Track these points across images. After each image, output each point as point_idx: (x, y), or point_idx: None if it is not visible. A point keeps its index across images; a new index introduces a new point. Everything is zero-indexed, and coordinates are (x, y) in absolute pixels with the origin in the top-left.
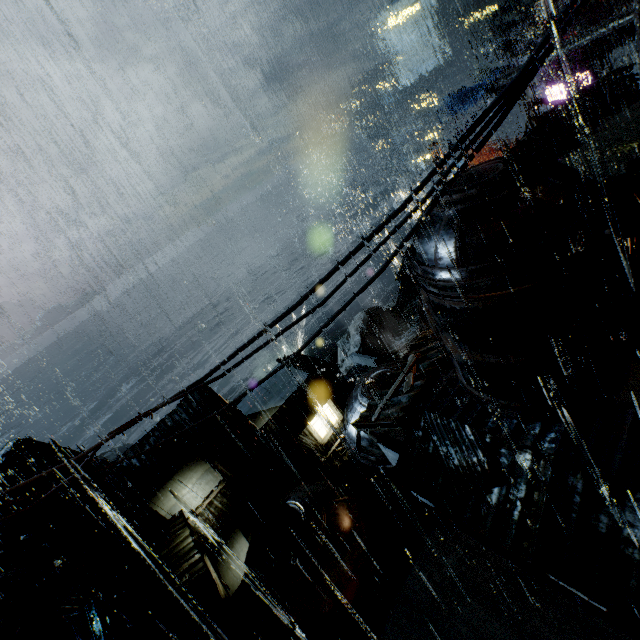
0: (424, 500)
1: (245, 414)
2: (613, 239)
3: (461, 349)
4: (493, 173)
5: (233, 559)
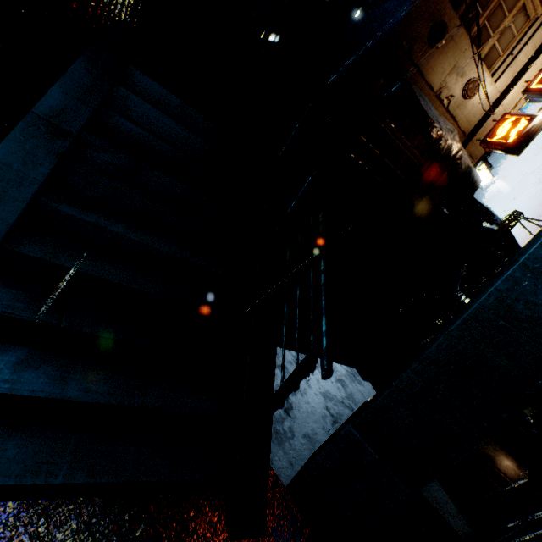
0: None
1: None
2: None
3: None
4: None
5: None
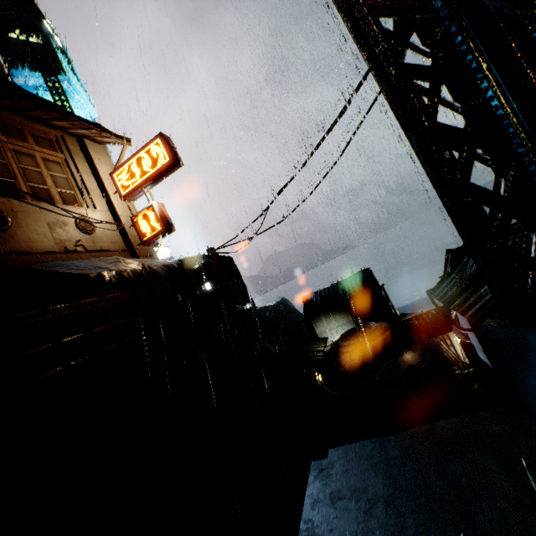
0: (484, 358)
1: (400, 312)
2: None
3: None
4: None
5: None
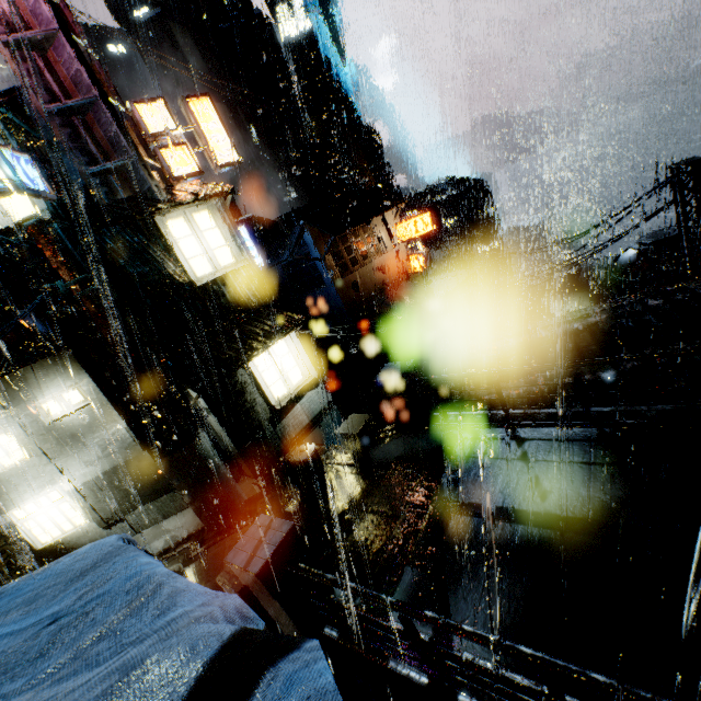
0: None
1: None
2: None
3: None
4: (656, 238)
5: None
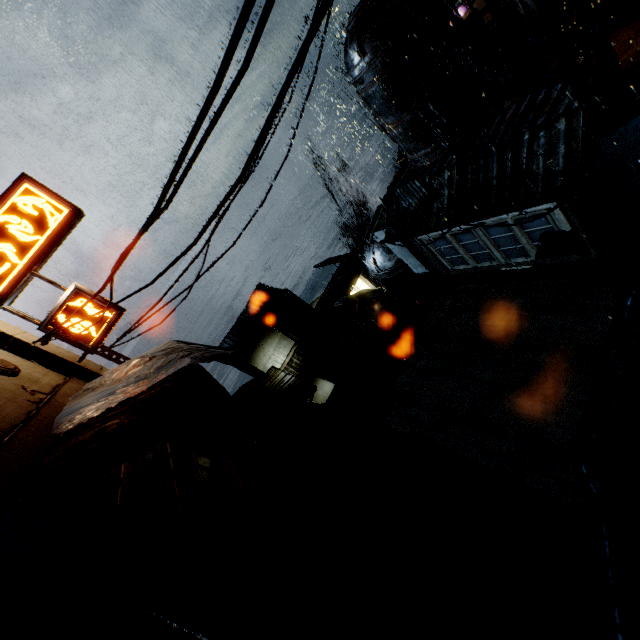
0: (421, 270)
1: None
2: (447, 4)
3: (392, 124)
4: None
5: (318, 393)
